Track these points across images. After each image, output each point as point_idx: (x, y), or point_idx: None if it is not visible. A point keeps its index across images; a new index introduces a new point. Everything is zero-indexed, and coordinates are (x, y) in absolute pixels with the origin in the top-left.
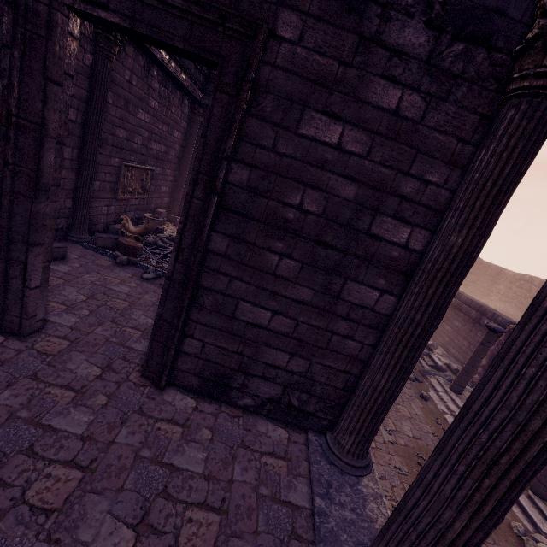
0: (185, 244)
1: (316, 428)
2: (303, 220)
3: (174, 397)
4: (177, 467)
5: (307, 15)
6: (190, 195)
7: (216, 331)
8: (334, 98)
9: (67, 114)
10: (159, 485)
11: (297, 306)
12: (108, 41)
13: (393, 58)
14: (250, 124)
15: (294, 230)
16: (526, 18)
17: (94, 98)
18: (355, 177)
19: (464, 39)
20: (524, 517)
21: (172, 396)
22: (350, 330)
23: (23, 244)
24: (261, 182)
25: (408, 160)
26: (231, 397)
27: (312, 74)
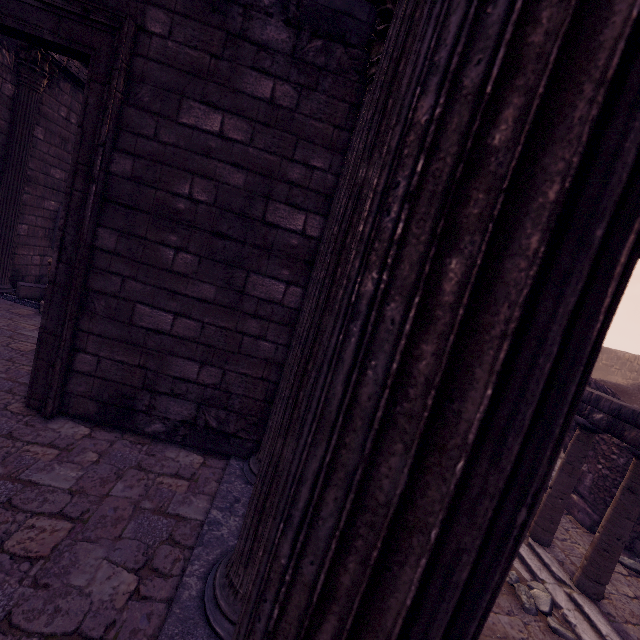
0: (68, 241)
1: (241, 453)
2: (195, 210)
3: (63, 425)
4: (35, 483)
5: (174, 13)
6: (70, 187)
7: (113, 341)
8: (210, 89)
9: None
10: (2, 497)
11: (201, 305)
12: (33, 72)
13: (260, 52)
14: (129, 114)
15: (187, 221)
16: (371, 20)
17: (16, 130)
18: (242, 164)
19: (321, 37)
20: (522, 567)
21: (60, 424)
22: (262, 329)
23: None
24: (147, 172)
25: (291, 146)
26: (137, 423)
27: (186, 66)
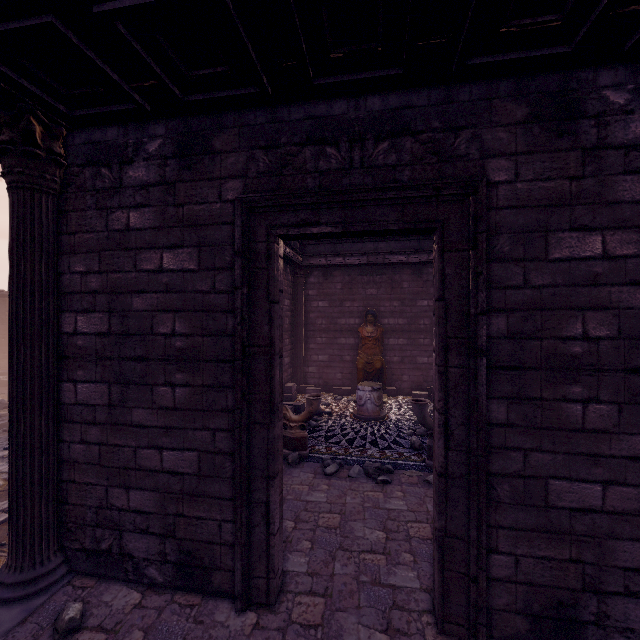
0: (452, 424)
1: None
2: (596, 349)
3: None
4: None
5: (516, 155)
6: (443, 365)
7: (528, 533)
8: (578, 212)
9: (281, 327)
10: None
11: (636, 465)
12: None
13: (629, 153)
14: (490, 269)
15: (588, 365)
16: None
17: None
18: None
19: None
20: None
21: None
22: None
23: (262, 479)
24: (525, 324)
25: None
26: (587, 639)
27: (542, 200)
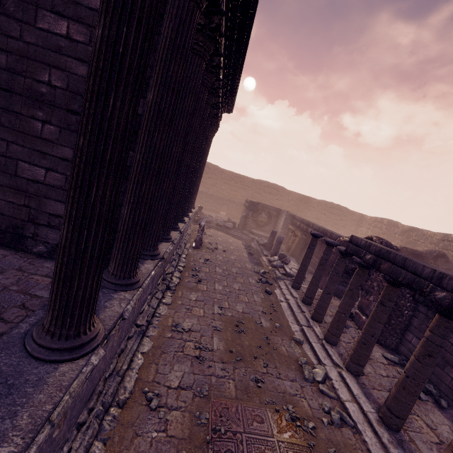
0: None
1: None
2: (54, 93)
3: None
4: None
5: None
6: None
7: (5, 188)
8: (57, 1)
9: None
10: None
11: (64, 163)
12: None
13: None
14: (0, 20)
15: (49, 101)
16: None
17: None
18: (85, 59)
19: None
20: (314, 357)
21: None
22: None
23: None
24: (17, 64)
25: None
26: (27, 245)
27: None
